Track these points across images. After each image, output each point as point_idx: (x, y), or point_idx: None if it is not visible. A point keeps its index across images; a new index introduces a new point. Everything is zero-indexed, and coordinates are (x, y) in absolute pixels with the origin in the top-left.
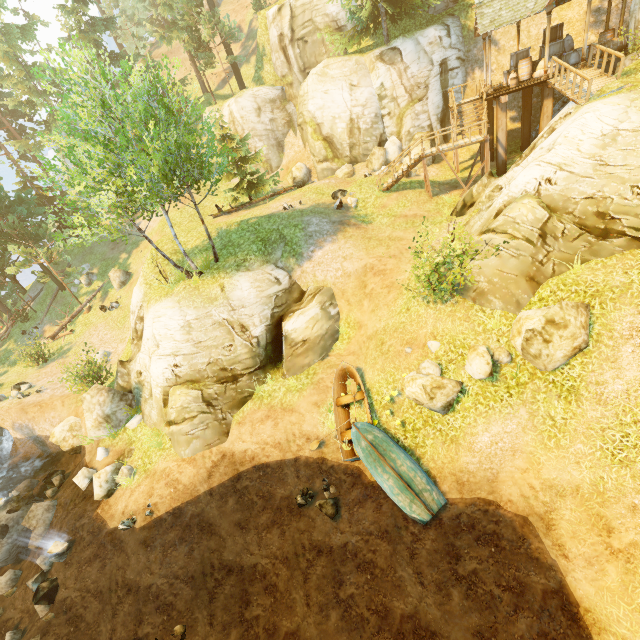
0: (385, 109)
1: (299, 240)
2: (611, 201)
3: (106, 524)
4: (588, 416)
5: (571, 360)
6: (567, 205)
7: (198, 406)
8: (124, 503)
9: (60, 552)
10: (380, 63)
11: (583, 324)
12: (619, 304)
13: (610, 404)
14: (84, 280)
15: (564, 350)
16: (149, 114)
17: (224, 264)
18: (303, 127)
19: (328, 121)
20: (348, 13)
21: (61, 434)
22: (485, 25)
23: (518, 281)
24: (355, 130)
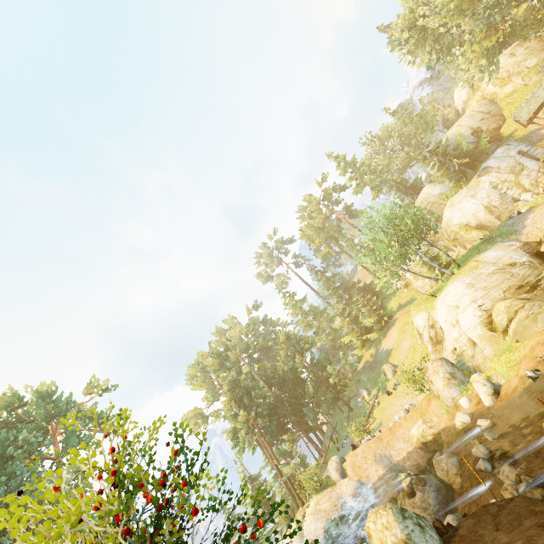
0: (503, 189)
1: (506, 229)
2: None
3: (513, 396)
4: None
5: None
6: None
7: (519, 302)
8: (515, 380)
9: (488, 426)
10: (480, 178)
11: None
12: None
13: None
14: (365, 391)
15: None
16: (396, 216)
17: (467, 262)
18: (456, 237)
19: (471, 218)
20: (445, 189)
21: (418, 429)
22: (526, 117)
23: None
24: (492, 209)
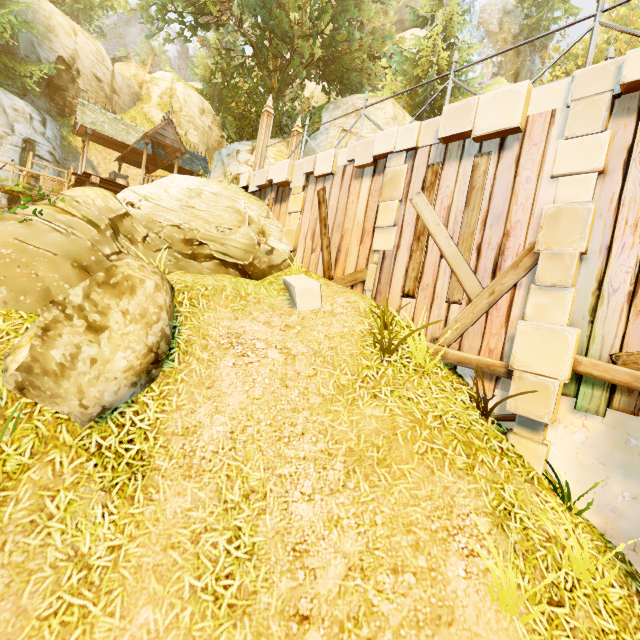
0: None
1: None
2: (198, 232)
3: None
4: (168, 514)
5: (141, 392)
6: (152, 226)
7: None
8: None
9: None
10: None
11: (166, 306)
12: (214, 303)
13: (208, 471)
14: None
15: (129, 352)
16: None
17: None
18: None
19: None
20: None
21: None
22: (86, 121)
23: (58, 262)
24: None
